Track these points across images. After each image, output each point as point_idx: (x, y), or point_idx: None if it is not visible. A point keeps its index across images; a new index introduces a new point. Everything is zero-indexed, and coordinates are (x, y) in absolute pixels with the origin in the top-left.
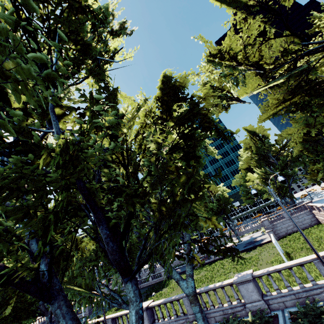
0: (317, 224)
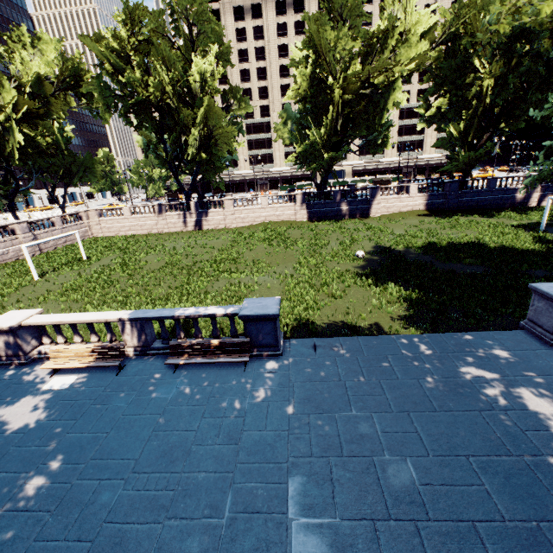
0: None
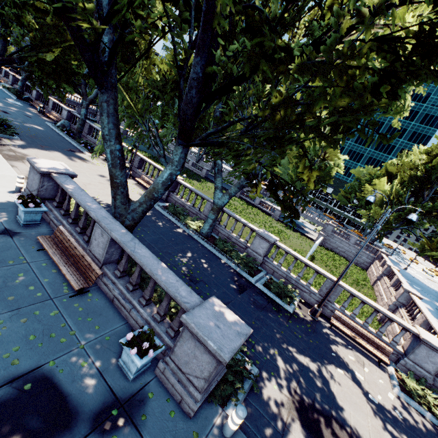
0: (363, 269)
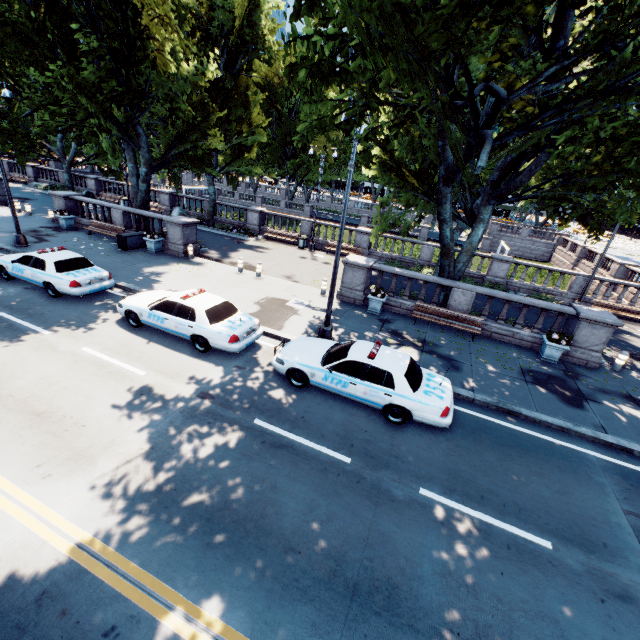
0: (544, 262)
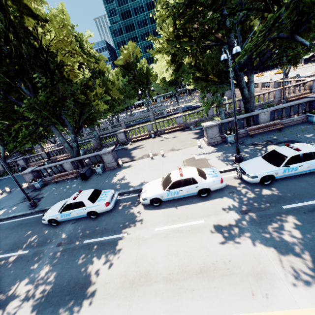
0: None
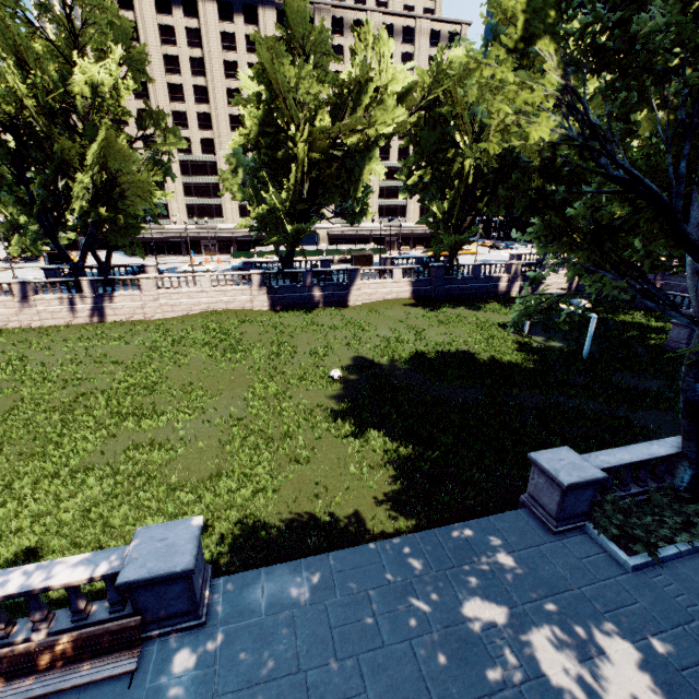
0: None
